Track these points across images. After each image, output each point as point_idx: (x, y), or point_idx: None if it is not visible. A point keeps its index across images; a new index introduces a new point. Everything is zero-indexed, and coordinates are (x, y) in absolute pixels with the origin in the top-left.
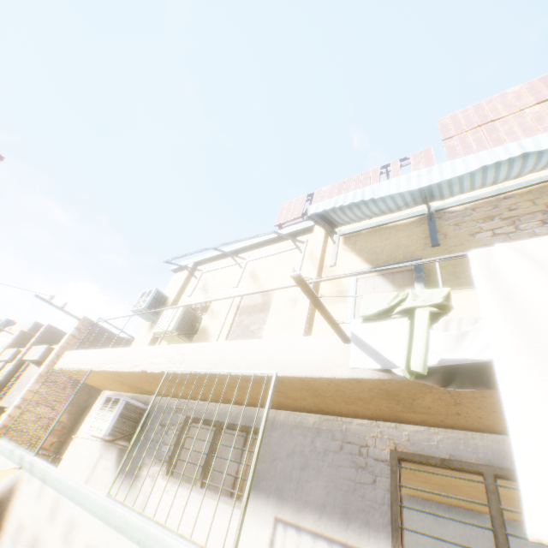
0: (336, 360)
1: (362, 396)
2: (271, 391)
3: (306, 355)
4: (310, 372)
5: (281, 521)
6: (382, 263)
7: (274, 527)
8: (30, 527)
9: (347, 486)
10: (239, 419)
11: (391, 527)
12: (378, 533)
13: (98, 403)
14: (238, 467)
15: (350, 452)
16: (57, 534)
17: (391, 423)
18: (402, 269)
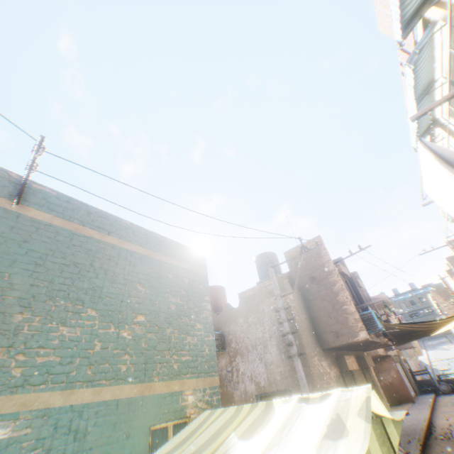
0: None
1: None
2: None
3: None
4: None
5: None
6: None
7: None
8: None
9: None
10: None
11: None
12: None
13: None
14: None
15: None
16: None
17: None
18: None
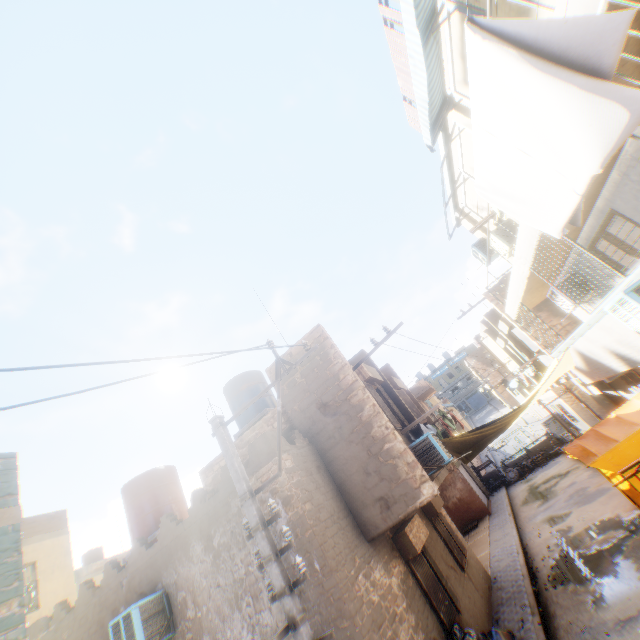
0: None
1: None
2: None
3: None
4: None
5: None
6: None
7: None
8: (597, 349)
9: None
10: (597, 221)
11: None
12: None
13: None
14: None
15: None
16: (602, 339)
17: None
18: None
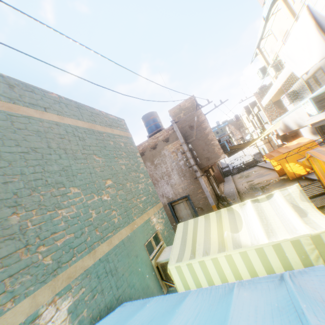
0: None
1: None
2: None
3: None
4: None
5: None
6: None
7: None
8: (290, 121)
9: None
10: (313, 70)
11: None
12: None
13: None
14: None
15: None
16: (294, 117)
17: None
18: None
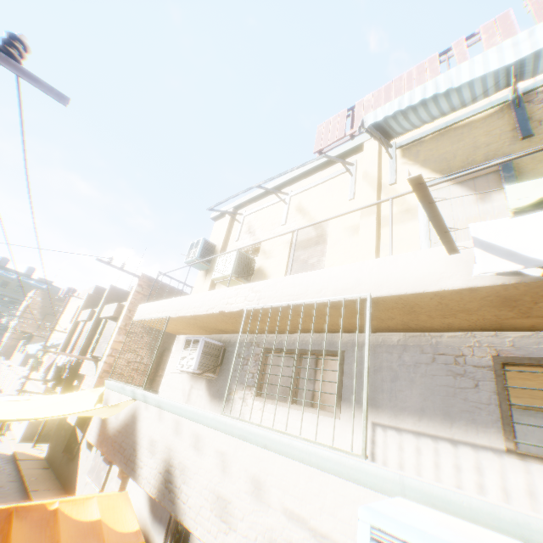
0: (441, 272)
1: (467, 307)
2: (369, 312)
3: (402, 273)
4: (411, 289)
5: (379, 425)
6: (455, 170)
7: (373, 430)
8: (160, 441)
9: (445, 393)
10: (316, 345)
11: (501, 423)
12: (487, 429)
13: (175, 346)
14: (313, 387)
15: (444, 363)
16: (187, 445)
17: (489, 332)
18: (483, 172)
